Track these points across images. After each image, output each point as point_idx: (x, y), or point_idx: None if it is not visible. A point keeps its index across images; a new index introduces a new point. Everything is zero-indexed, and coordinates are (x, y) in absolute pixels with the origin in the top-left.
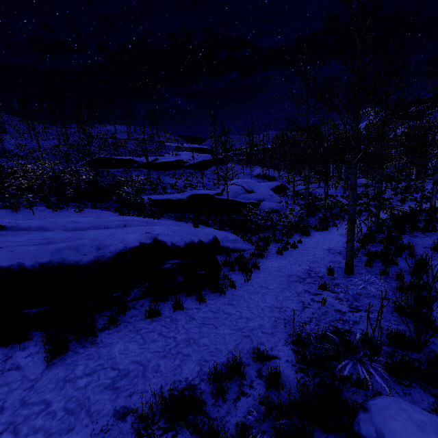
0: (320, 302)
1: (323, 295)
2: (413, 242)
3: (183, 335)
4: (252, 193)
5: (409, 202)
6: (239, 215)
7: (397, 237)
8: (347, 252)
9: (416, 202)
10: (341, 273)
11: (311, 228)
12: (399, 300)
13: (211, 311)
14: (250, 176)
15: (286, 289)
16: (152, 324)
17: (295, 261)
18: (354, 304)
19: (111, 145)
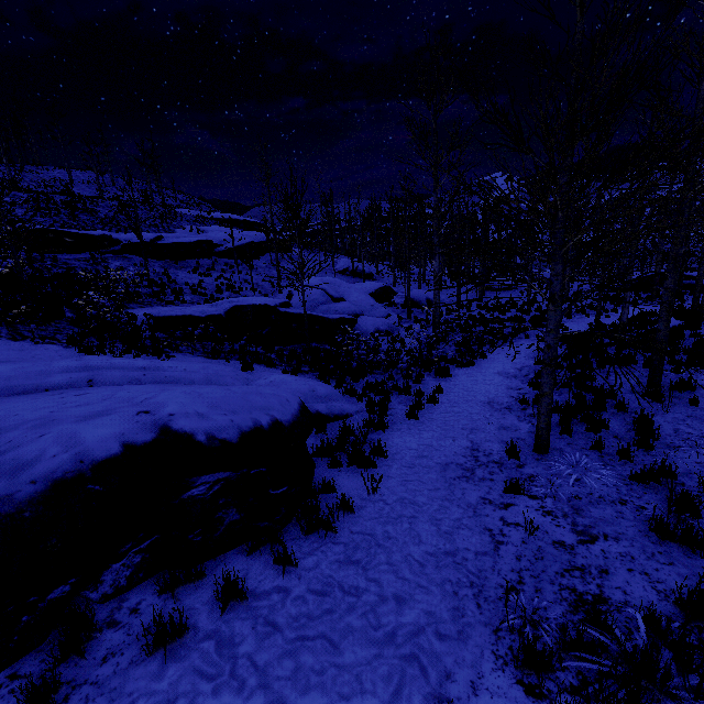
0: (520, 525)
1: (518, 508)
2: (611, 383)
3: (256, 697)
4: (341, 301)
5: (576, 316)
6: (322, 342)
7: (586, 375)
8: (540, 414)
9: (585, 315)
10: (528, 451)
11: (448, 363)
12: (644, 502)
13: (314, 593)
14: (332, 272)
15: (448, 499)
16: (167, 672)
17: (443, 432)
18: (579, 524)
19: (61, 207)
